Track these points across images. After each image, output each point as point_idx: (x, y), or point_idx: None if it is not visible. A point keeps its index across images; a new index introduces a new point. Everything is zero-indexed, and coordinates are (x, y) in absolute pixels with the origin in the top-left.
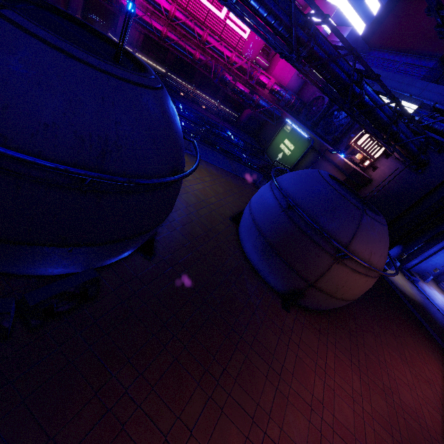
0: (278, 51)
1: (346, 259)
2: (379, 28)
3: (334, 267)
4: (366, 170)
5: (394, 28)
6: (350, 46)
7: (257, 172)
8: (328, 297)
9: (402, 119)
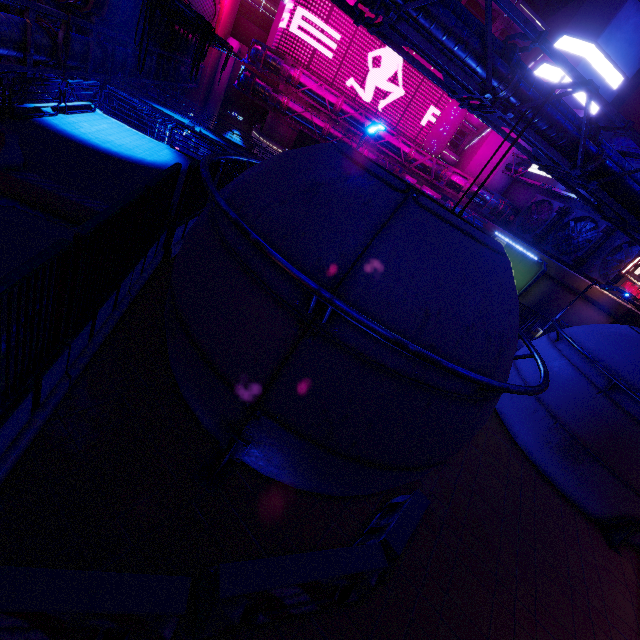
0: (540, 163)
1: None
2: (623, 107)
3: None
4: None
5: None
6: None
7: None
8: None
9: None
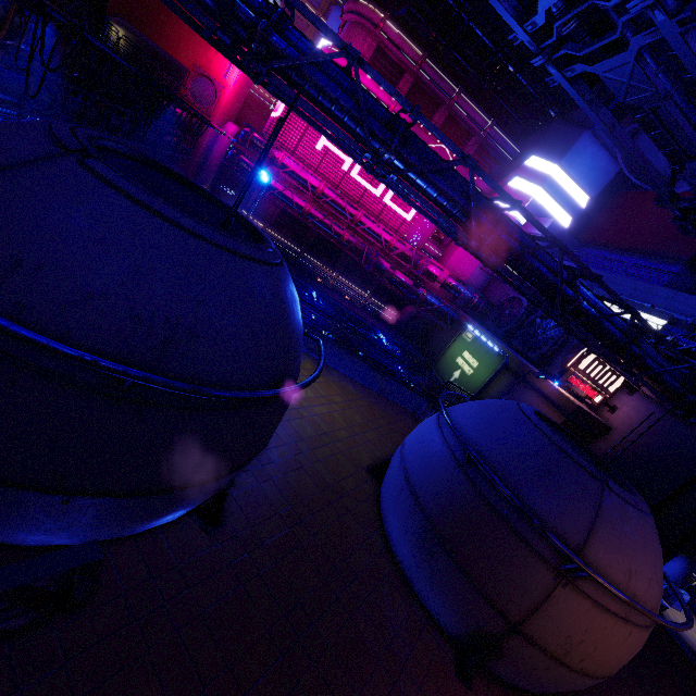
0: (452, 237)
1: (581, 579)
2: (592, 223)
3: (559, 593)
4: (598, 410)
5: (612, 224)
6: (553, 238)
7: (418, 395)
8: (552, 664)
9: (646, 338)
